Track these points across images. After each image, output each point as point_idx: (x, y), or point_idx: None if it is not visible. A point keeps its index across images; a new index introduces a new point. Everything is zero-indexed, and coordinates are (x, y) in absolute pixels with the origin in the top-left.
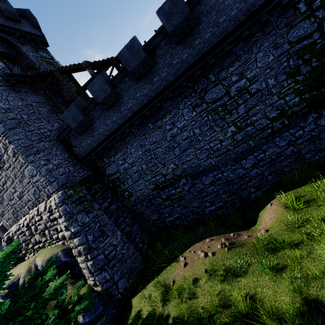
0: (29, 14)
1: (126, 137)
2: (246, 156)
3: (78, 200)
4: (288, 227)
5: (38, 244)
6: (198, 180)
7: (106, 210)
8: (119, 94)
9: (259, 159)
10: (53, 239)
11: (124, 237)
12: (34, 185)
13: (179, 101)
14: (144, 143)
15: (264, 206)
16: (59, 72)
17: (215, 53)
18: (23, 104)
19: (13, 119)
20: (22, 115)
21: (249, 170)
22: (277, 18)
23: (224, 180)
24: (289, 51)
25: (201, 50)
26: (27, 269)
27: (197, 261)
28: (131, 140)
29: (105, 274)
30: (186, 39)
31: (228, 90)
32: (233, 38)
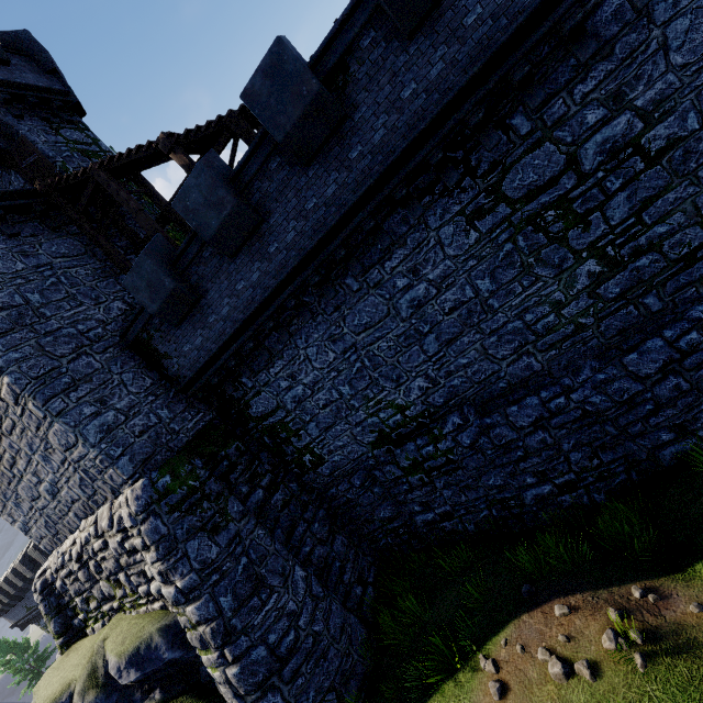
0: (28, 42)
1: (291, 319)
2: (638, 340)
3: (187, 500)
4: None
5: (110, 600)
6: (496, 415)
7: (261, 510)
8: (258, 210)
9: (685, 349)
10: (139, 596)
11: (313, 582)
12: (77, 467)
13: (425, 207)
14: (341, 332)
15: None
16: (107, 173)
17: (530, 45)
18: (29, 267)
19: (3, 308)
20: (27, 295)
21: (651, 383)
22: None
23: (575, 413)
24: None
25: (485, 41)
26: (87, 671)
27: (540, 688)
28: (305, 326)
29: (275, 700)
30: (437, 15)
31: (575, 155)
32: None
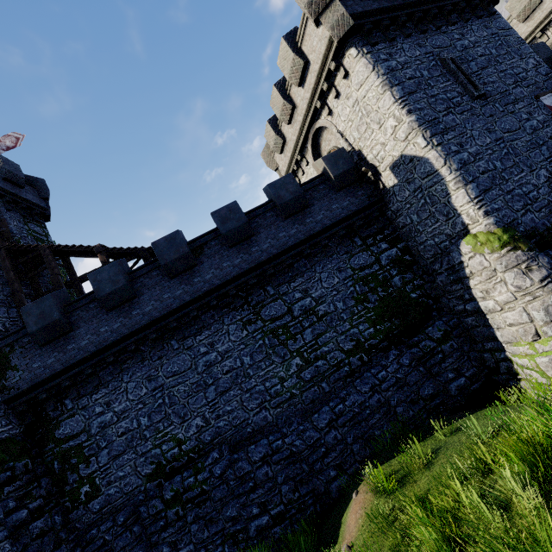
0: (41, 184)
1: (127, 359)
2: (319, 407)
3: None
4: (377, 525)
5: None
6: (241, 452)
7: (15, 531)
8: (136, 291)
9: (337, 413)
10: None
11: None
12: None
13: (224, 313)
14: (157, 374)
15: (349, 502)
16: (51, 251)
17: (274, 264)
18: None
19: None
20: None
21: (324, 433)
22: (337, 245)
23: (286, 452)
24: (354, 276)
25: (258, 258)
26: None
27: None
28: (135, 366)
29: None
30: (242, 244)
31: (291, 308)
32: (294, 254)
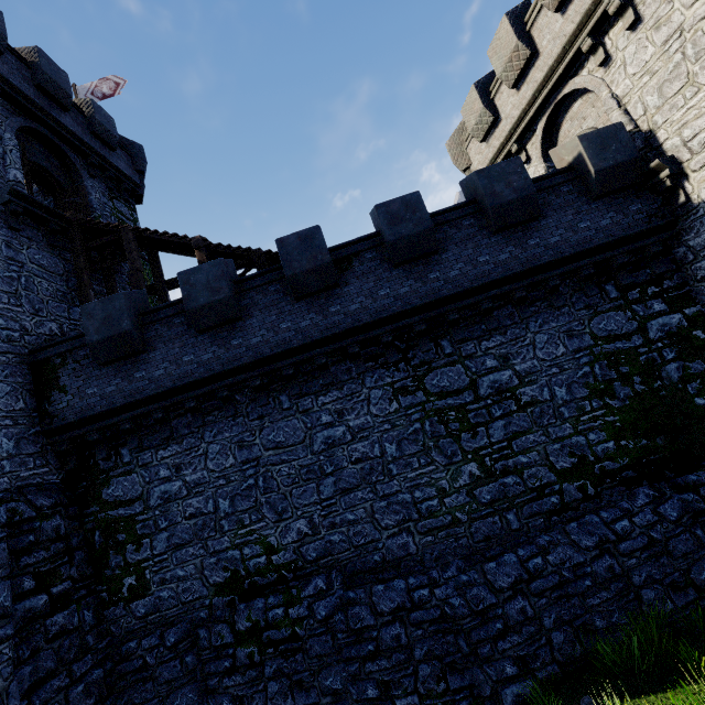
0: (138, 151)
1: (213, 409)
2: (498, 551)
3: None
4: None
5: None
6: (361, 590)
7: (26, 626)
8: (242, 310)
9: (532, 570)
10: None
11: None
12: None
13: (367, 368)
14: (252, 441)
15: None
16: (134, 236)
17: (461, 305)
18: (3, 254)
19: None
20: None
21: (503, 598)
22: (572, 292)
23: (435, 612)
24: (593, 348)
25: (437, 290)
26: None
27: None
28: (223, 421)
29: None
30: (414, 264)
31: (476, 381)
32: (499, 294)
